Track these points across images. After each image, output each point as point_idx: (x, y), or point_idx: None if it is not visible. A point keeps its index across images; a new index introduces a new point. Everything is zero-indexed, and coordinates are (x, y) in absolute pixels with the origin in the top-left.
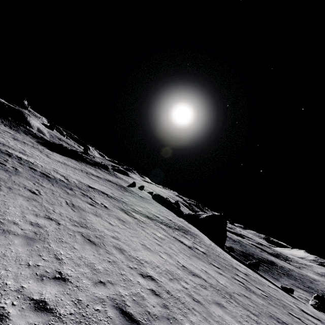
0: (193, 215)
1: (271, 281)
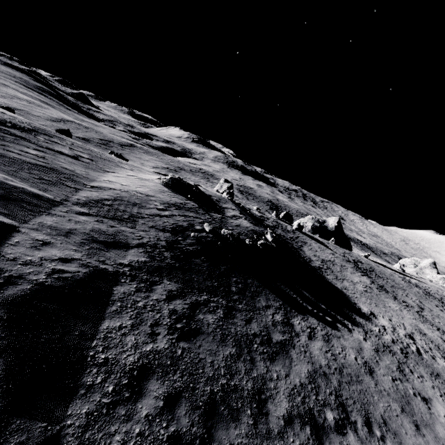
0: (320, 227)
1: (397, 271)
